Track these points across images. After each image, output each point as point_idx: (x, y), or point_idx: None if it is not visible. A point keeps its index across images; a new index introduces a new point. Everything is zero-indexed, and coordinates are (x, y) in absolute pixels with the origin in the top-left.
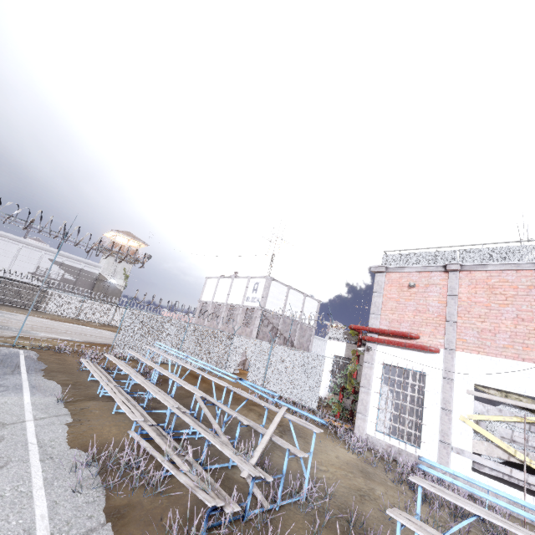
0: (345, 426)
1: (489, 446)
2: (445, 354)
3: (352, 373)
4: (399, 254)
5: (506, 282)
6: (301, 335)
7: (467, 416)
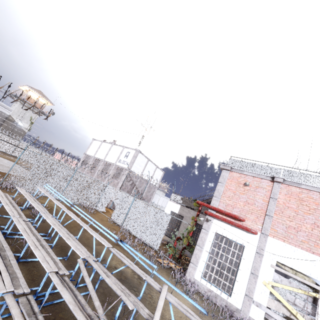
0: (177, 267)
1: (278, 305)
2: (261, 237)
3: (189, 232)
4: (241, 161)
5: (312, 199)
6: (148, 191)
7: (268, 282)
